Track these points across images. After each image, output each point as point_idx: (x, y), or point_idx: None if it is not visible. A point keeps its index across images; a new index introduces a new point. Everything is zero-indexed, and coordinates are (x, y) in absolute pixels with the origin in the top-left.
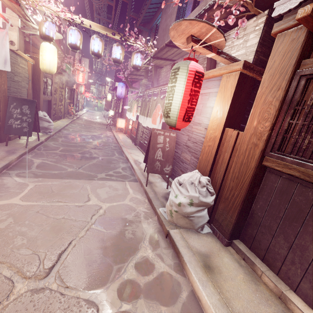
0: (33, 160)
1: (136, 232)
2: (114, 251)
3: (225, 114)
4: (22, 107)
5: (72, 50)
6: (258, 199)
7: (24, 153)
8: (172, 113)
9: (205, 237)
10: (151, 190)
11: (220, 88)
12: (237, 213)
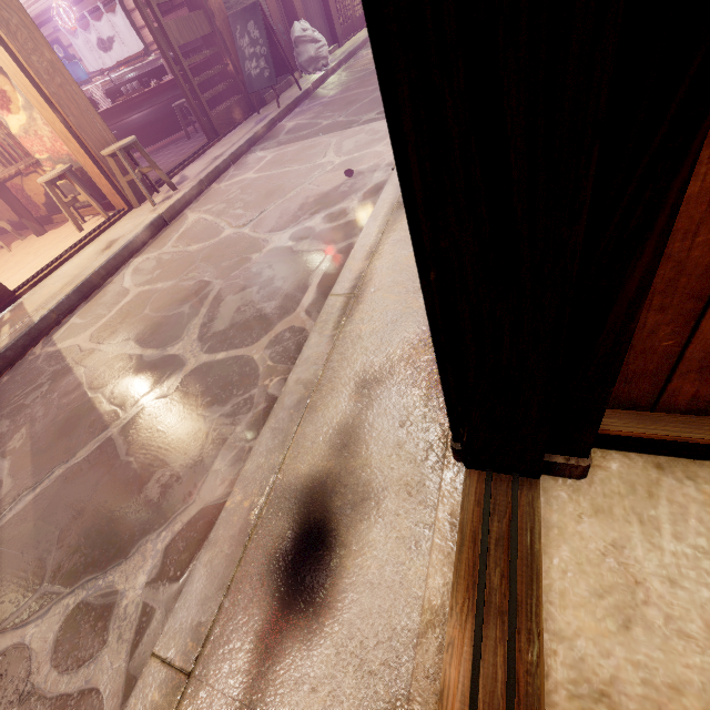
0: (286, 126)
1: (356, 185)
2: (312, 206)
3: None
4: (248, 29)
5: None
6: None
7: (276, 117)
8: None
9: None
10: None
11: None
12: None
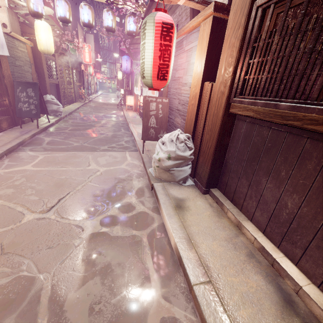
0: (44, 139)
1: (126, 187)
2: (103, 198)
3: (202, 68)
4: (27, 90)
5: (63, 24)
6: (230, 148)
7: (36, 133)
8: (146, 72)
9: (186, 188)
10: (147, 155)
11: (199, 39)
12: (211, 163)
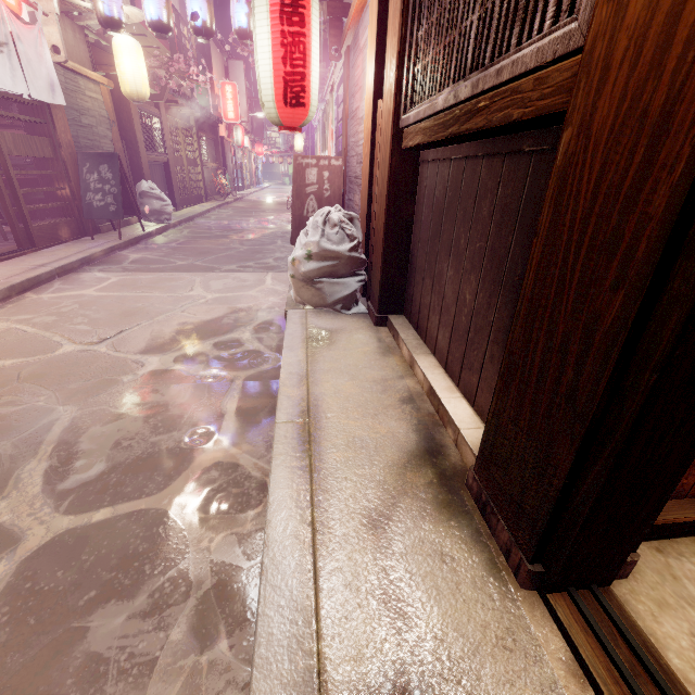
0: (129, 256)
1: (242, 319)
2: (194, 332)
3: (373, 73)
4: (99, 169)
5: (157, 37)
6: (414, 225)
7: (117, 246)
8: (264, 94)
9: (348, 318)
10: None
11: (369, 17)
12: (381, 260)
